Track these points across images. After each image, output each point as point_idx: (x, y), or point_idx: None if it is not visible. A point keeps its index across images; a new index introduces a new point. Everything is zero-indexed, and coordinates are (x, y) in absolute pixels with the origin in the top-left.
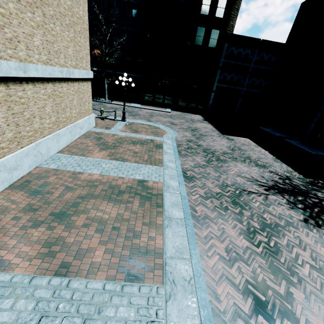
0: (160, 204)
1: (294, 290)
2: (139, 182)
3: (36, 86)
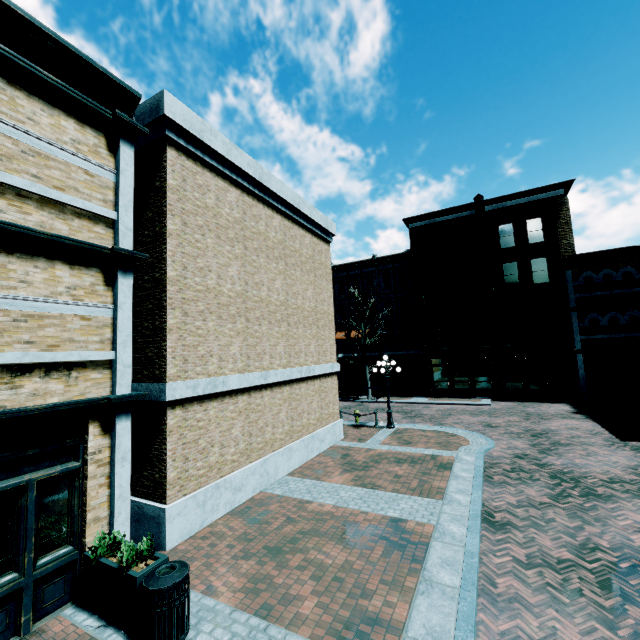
0: (420, 559)
1: None
2: (392, 521)
3: (274, 391)
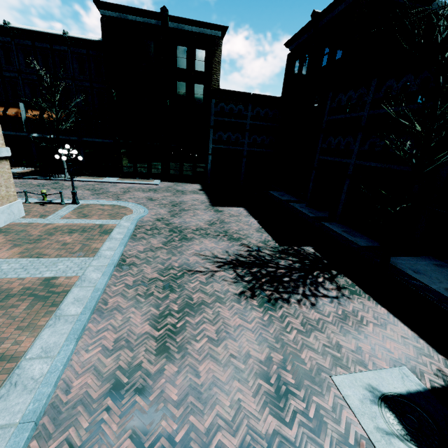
0: (58, 303)
1: (169, 366)
2: (46, 280)
3: None
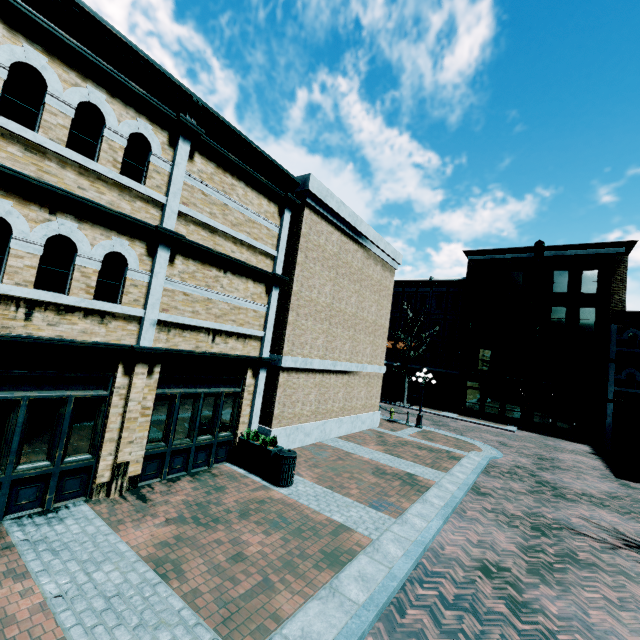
0: (422, 492)
1: (545, 588)
2: (408, 474)
3: (338, 376)
